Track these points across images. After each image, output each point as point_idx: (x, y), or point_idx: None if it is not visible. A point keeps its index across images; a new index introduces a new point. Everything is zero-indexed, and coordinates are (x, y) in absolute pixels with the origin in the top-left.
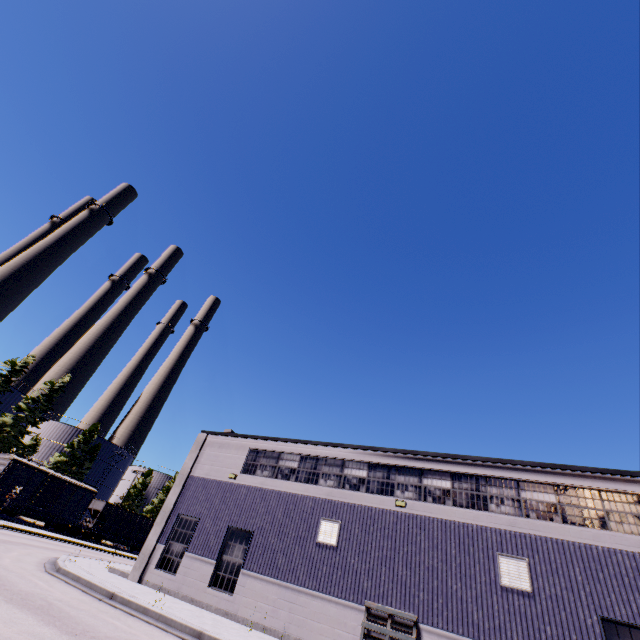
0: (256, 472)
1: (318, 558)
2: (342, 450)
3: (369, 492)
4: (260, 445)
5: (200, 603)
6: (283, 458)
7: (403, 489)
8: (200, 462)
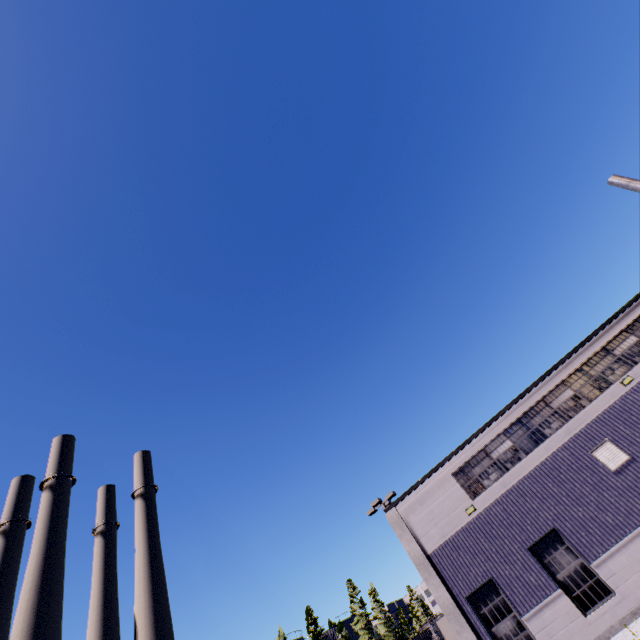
0: (484, 485)
1: (632, 481)
2: (530, 394)
3: (592, 399)
4: (457, 462)
5: (600, 638)
6: (491, 450)
7: (611, 372)
8: (421, 535)
